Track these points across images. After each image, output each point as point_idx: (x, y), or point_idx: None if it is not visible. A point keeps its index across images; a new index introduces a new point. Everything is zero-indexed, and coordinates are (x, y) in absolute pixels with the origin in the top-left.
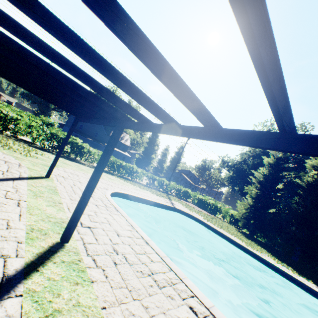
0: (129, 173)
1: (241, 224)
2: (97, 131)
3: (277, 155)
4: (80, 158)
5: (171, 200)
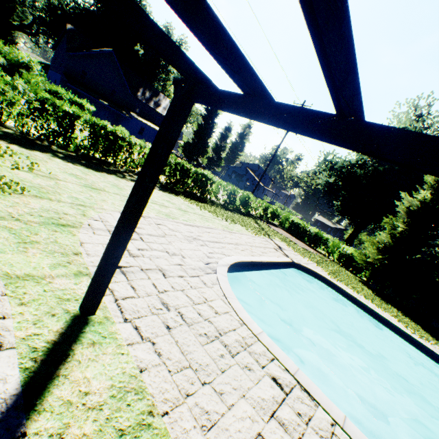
0: (199, 186)
1: (369, 274)
2: (114, 87)
3: None
4: (109, 158)
5: (271, 238)
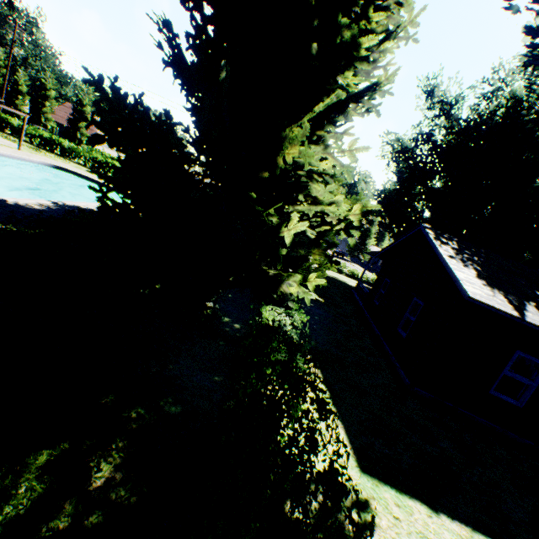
0: None
1: None
2: None
3: None
4: None
5: None
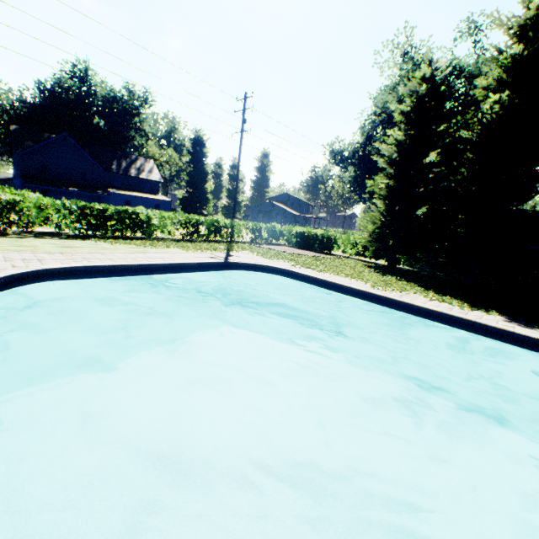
0: (133, 225)
1: (371, 253)
2: (83, 170)
3: (418, 92)
4: None
5: (231, 252)
